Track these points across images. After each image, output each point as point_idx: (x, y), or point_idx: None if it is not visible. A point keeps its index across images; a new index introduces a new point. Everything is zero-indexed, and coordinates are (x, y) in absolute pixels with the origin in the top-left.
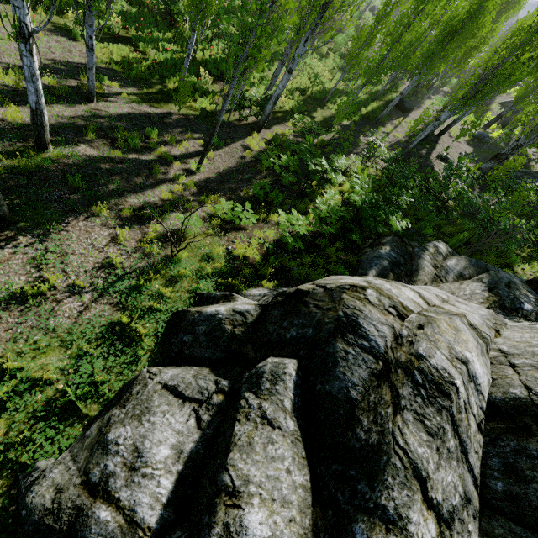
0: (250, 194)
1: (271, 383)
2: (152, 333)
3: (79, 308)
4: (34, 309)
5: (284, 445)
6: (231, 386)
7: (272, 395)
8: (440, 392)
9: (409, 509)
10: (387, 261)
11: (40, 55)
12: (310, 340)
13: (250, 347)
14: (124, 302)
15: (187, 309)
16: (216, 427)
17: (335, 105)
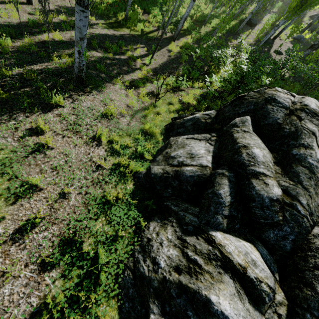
0: (179, 74)
1: (242, 123)
2: (159, 133)
3: (127, 122)
4: (111, 121)
5: (256, 138)
6: (217, 134)
7: (244, 126)
8: (316, 115)
9: (312, 143)
10: None
11: (51, 3)
12: (253, 109)
13: (217, 125)
14: (143, 120)
15: (173, 121)
16: (218, 145)
17: (211, 24)
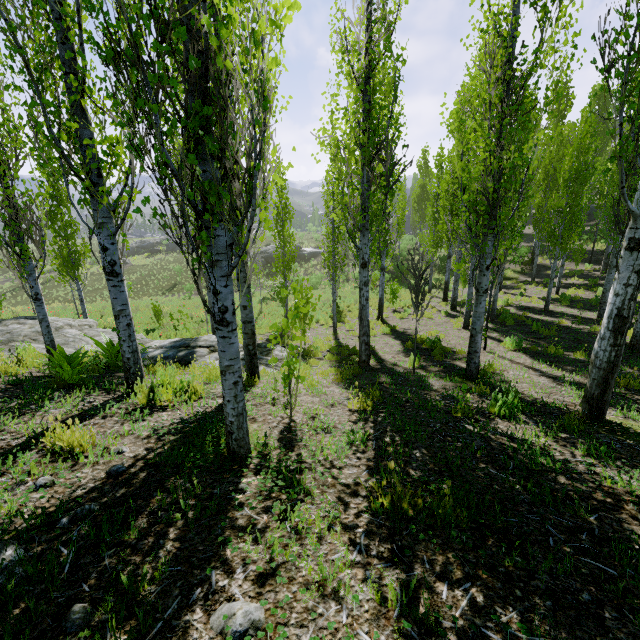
0: None
1: None
2: None
3: None
4: None
5: None
6: None
7: None
8: None
9: None
10: None
11: None
12: None
13: None
14: None
15: None
16: None
17: None
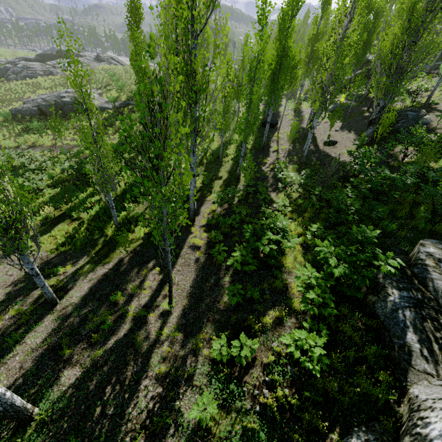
0: (227, 302)
1: None
2: None
3: None
4: None
5: None
6: None
7: None
8: None
9: None
10: (409, 310)
11: (1, 286)
12: None
13: None
14: None
15: None
16: None
17: (228, 157)
